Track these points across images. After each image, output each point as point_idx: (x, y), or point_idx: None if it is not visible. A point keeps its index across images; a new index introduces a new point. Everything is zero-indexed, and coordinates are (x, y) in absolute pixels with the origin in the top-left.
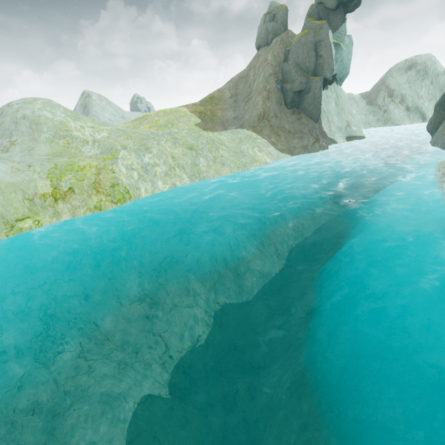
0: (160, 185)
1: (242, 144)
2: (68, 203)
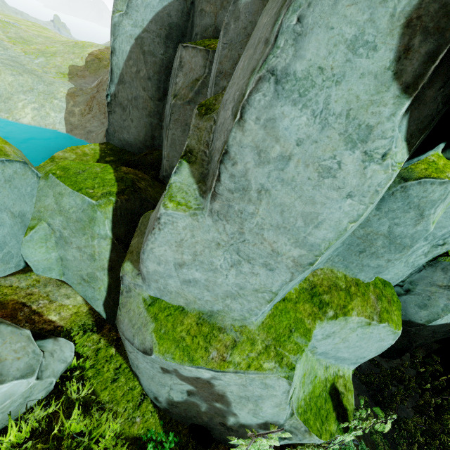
0: None
1: (23, 94)
2: None
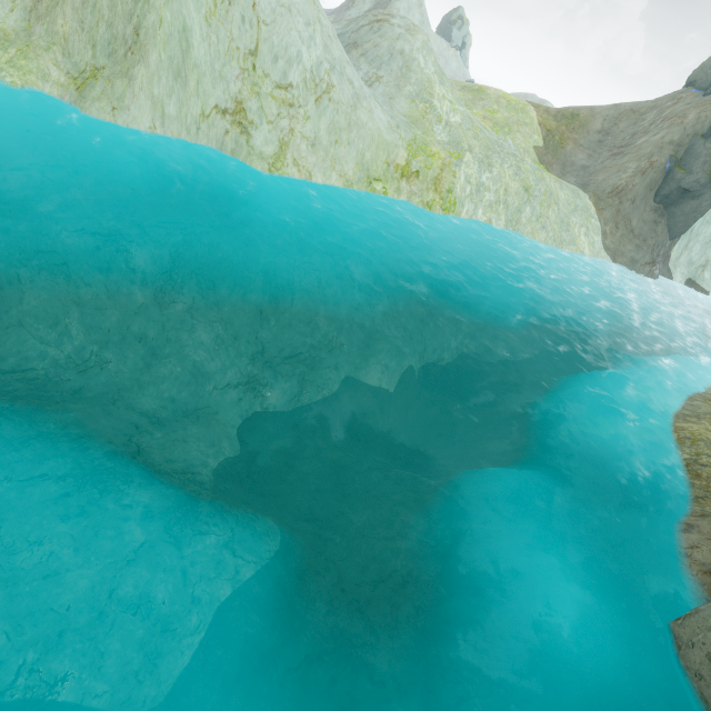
0: (479, 214)
1: (573, 215)
2: (409, 185)
